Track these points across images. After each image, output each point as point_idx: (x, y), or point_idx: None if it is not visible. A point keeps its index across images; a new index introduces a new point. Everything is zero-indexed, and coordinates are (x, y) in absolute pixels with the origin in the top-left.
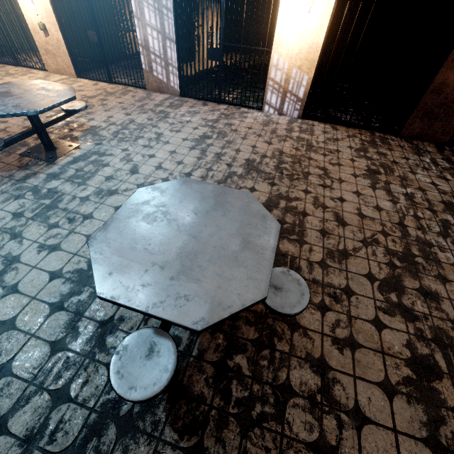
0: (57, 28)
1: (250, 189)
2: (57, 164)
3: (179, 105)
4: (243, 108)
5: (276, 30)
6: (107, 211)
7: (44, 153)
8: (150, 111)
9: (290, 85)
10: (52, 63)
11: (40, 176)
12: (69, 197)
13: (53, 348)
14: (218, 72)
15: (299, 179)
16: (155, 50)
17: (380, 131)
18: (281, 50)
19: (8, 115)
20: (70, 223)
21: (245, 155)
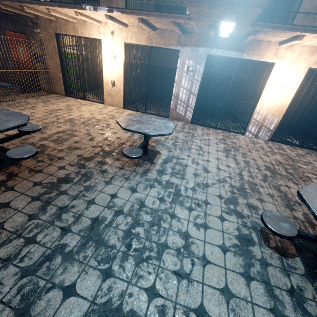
0: (122, 83)
1: (286, 186)
2: (156, 163)
3: (194, 128)
4: (232, 133)
5: (261, 95)
6: (215, 199)
7: (143, 156)
8: (182, 132)
9: (265, 122)
10: (109, 100)
11: (153, 171)
12: (183, 187)
13: (276, 316)
14: (197, 110)
15: (307, 180)
16: (182, 98)
17: None
18: (263, 105)
19: (157, 135)
20: (200, 207)
21: (261, 163)
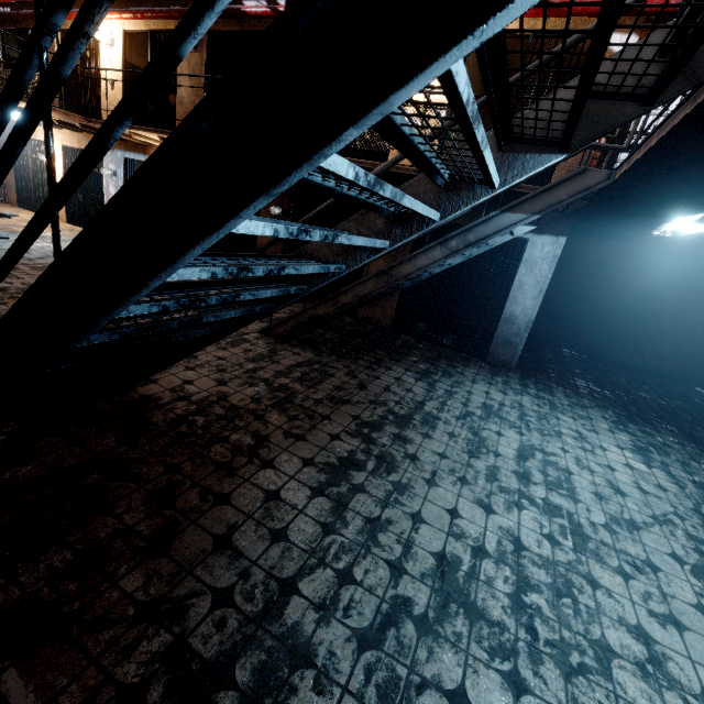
0: None
1: None
2: None
3: None
4: None
5: None
6: None
7: None
8: None
9: None
10: None
11: None
12: None
13: None
14: None
15: None
16: None
17: None
18: None
19: None
20: None
21: None
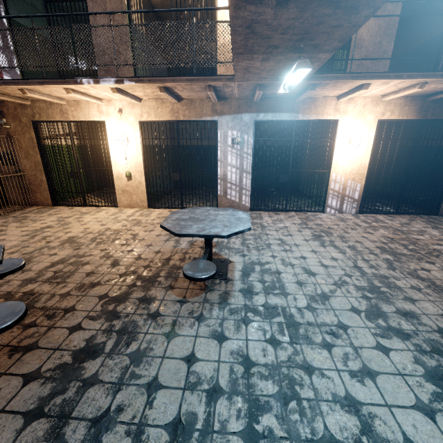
0: (142, 174)
1: (424, 270)
2: (234, 279)
3: (259, 216)
4: (308, 213)
5: (333, 159)
6: (351, 316)
7: None
8: None
9: (347, 191)
10: (126, 200)
11: (235, 294)
12: (294, 309)
13: None
14: None
15: (439, 255)
16: (232, 180)
17: (422, 214)
18: (338, 170)
19: (233, 234)
20: (339, 338)
21: (370, 244)
